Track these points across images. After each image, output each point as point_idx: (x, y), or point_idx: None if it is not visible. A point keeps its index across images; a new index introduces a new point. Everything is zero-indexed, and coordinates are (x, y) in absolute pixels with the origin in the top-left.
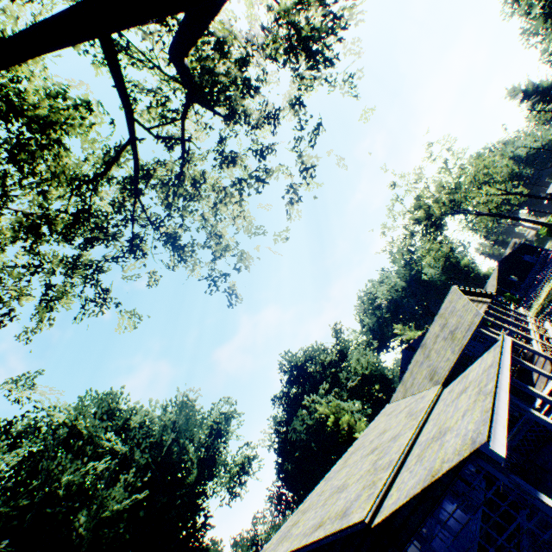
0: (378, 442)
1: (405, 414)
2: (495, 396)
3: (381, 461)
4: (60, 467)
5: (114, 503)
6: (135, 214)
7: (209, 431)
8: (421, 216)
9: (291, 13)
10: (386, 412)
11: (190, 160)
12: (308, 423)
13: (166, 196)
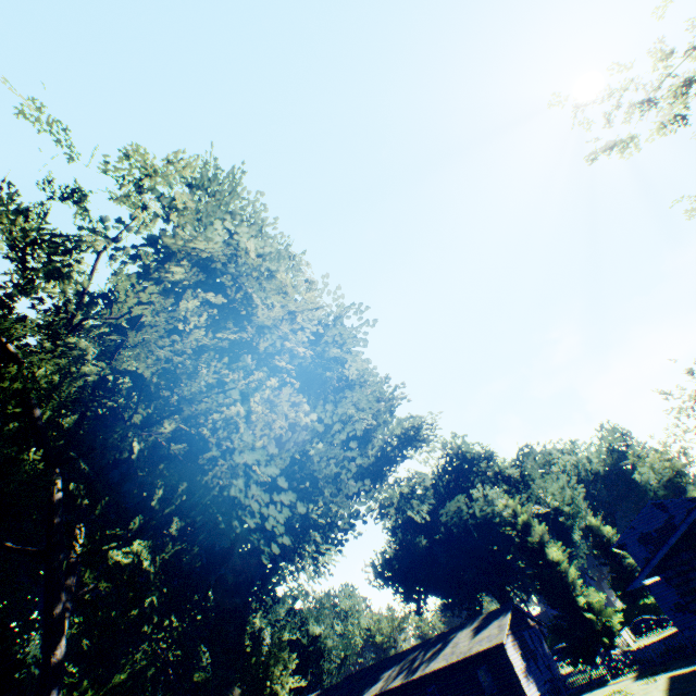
0: None
1: None
2: None
3: None
4: (337, 338)
5: (351, 407)
6: None
7: (400, 433)
8: None
9: None
10: None
11: None
12: (475, 510)
13: None
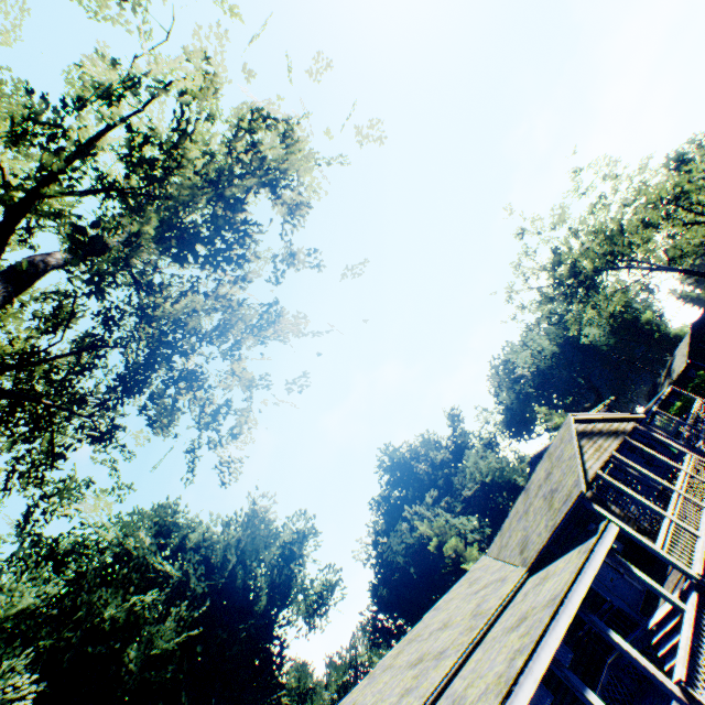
0: (429, 647)
1: (474, 606)
2: (509, 696)
3: (404, 703)
4: (102, 600)
5: (163, 641)
6: (80, 398)
7: (280, 552)
8: (563, 275)
9: (235, 138)
10: (472, 577)
11: (166, 300)
12: (407, 541)
13: (128, 360)
